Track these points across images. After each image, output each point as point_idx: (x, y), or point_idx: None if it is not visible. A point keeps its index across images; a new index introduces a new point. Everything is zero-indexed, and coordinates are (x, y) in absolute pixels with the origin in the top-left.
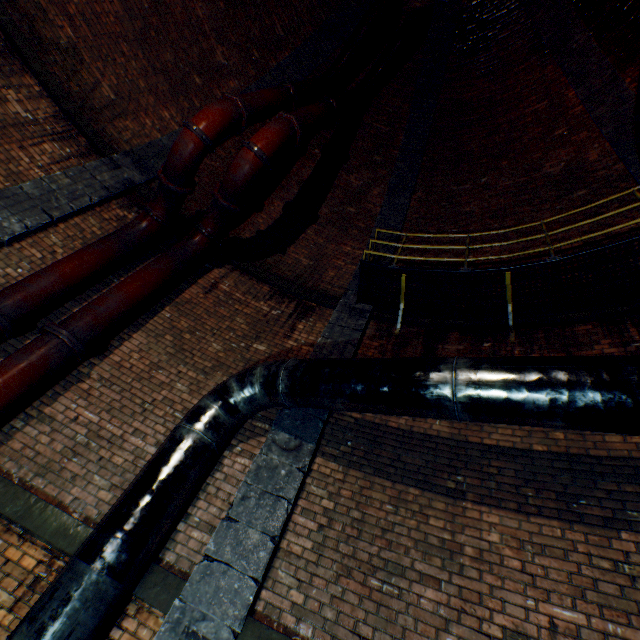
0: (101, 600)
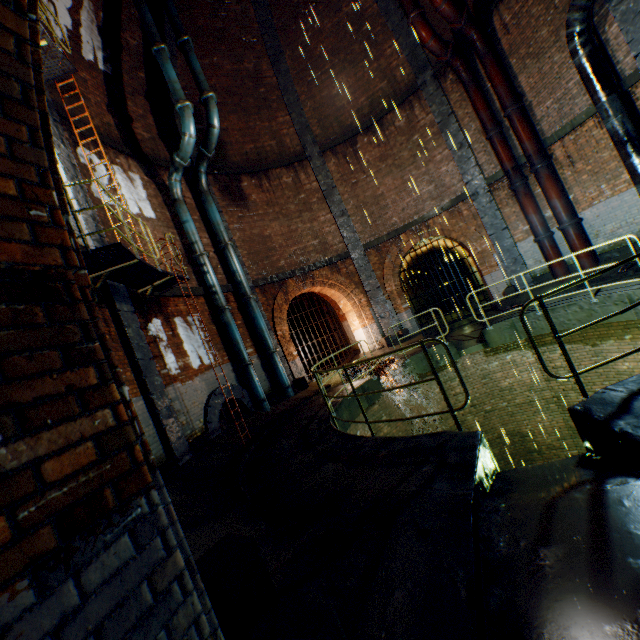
0: (613, 100)
